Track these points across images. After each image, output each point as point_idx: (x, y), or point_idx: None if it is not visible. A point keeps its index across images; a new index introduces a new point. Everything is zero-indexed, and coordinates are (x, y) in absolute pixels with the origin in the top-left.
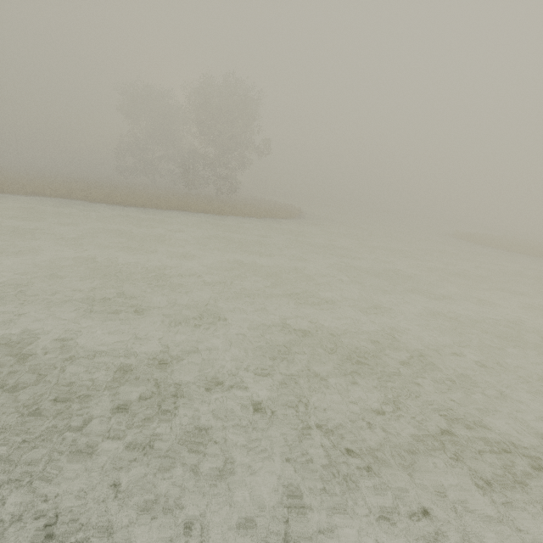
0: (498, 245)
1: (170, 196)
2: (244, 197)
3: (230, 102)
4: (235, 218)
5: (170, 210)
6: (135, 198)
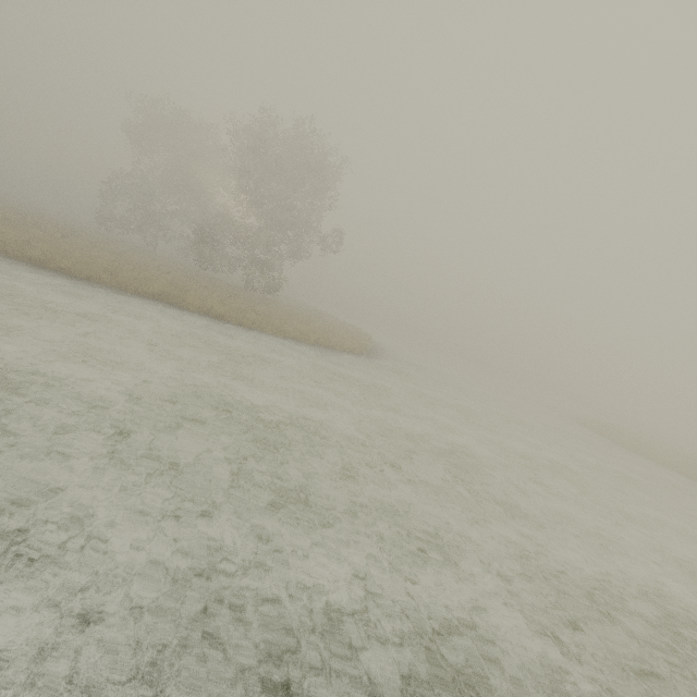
0: (666, 461)
1: (163, 272)
2: (288, 299)
3: (298, 157)
4: (265, 337)
5: (143, 298)
6: (83, 259)
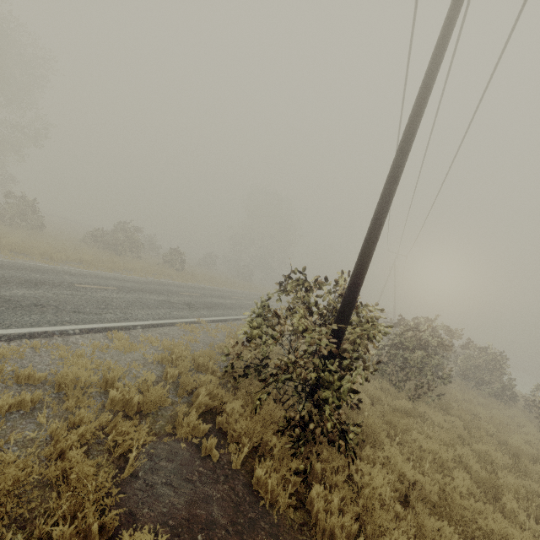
0: None
1: None
2: None
3: None
4: None
5: None
6: None
